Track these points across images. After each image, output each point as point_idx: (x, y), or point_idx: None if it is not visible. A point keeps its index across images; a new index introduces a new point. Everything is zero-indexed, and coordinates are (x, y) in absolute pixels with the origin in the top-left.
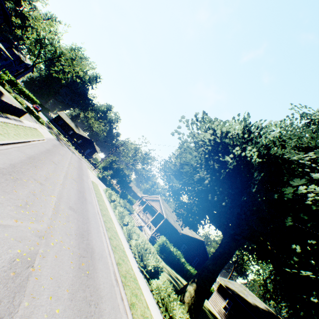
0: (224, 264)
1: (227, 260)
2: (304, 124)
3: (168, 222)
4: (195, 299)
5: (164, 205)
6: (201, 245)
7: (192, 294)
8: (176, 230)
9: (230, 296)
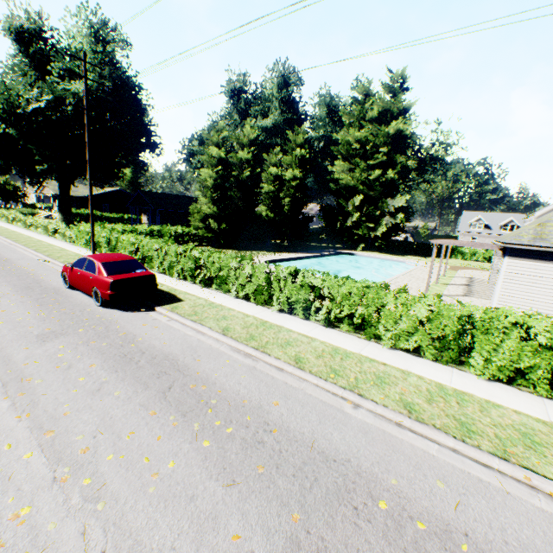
0: (66, 191)
1: (66, 188)
2: (18, 49)
3: (81, 197)
4: (64, 219)
5: (54, 185)
6: (125, 194)
7: (61, 218)
8: (87, 198)
9: (147, 211)
